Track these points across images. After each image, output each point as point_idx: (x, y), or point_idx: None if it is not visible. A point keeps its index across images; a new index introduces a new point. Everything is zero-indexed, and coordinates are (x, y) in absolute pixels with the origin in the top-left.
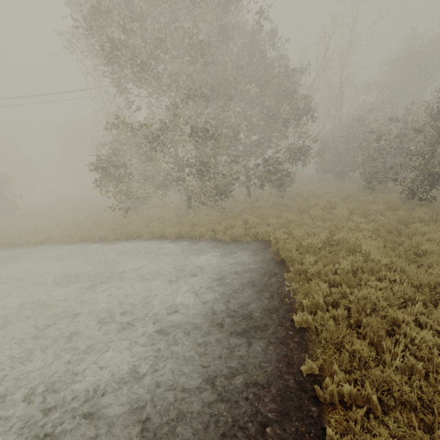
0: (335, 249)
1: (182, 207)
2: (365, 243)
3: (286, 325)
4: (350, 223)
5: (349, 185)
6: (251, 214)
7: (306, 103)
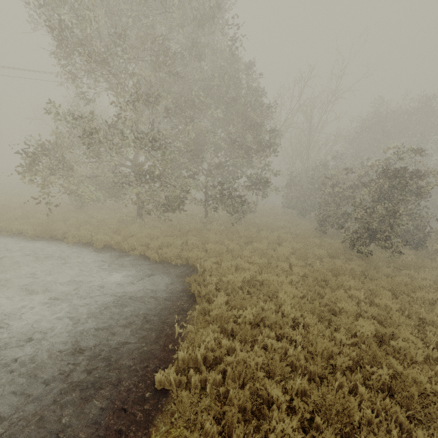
0: (255, 290)
1: (132, 215)
2: (285, 289)
3: (148, 383)
4: (284, 263)
5: (306, 224)
6: (197, 236)
7: (271, 137)
